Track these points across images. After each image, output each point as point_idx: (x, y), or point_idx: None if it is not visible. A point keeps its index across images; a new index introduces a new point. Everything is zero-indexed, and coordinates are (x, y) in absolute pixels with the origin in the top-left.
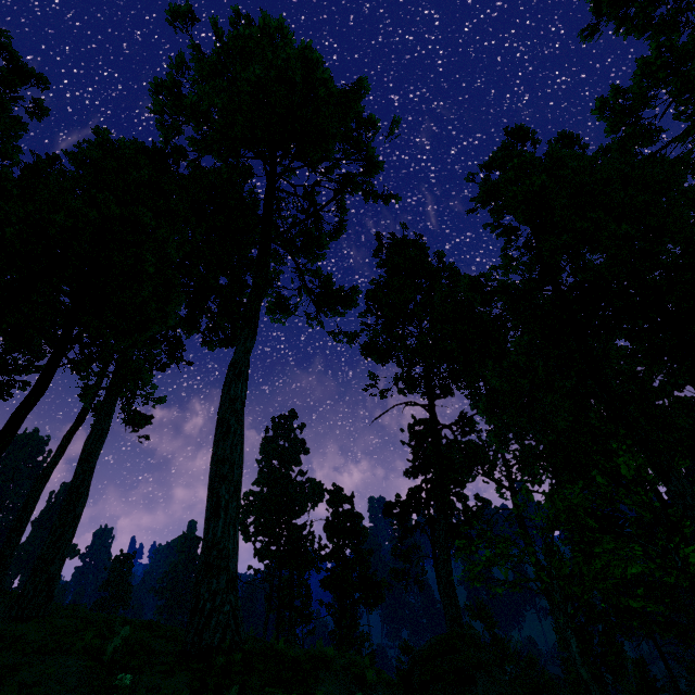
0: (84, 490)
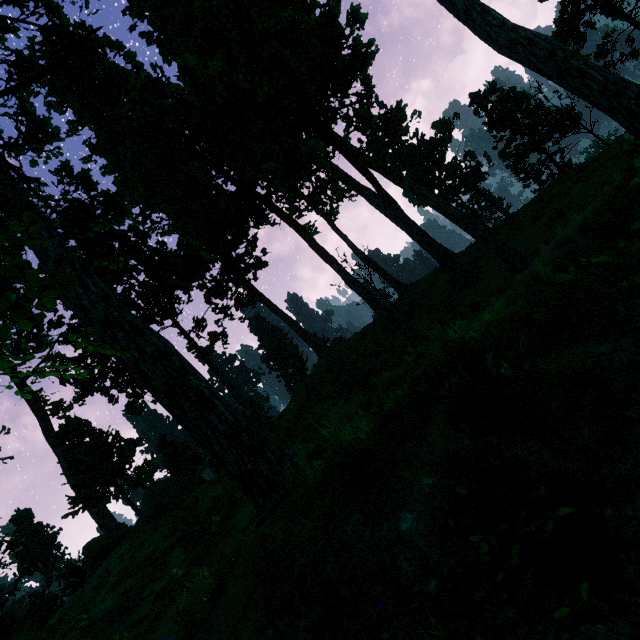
0: None
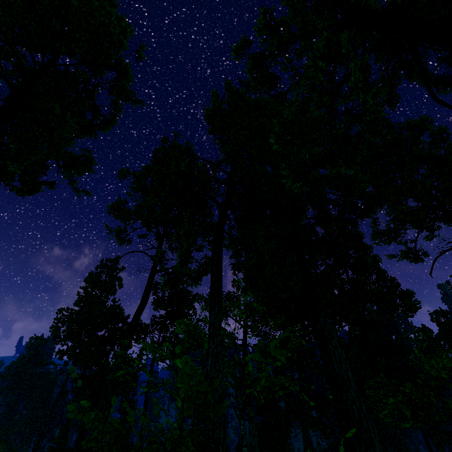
0: None
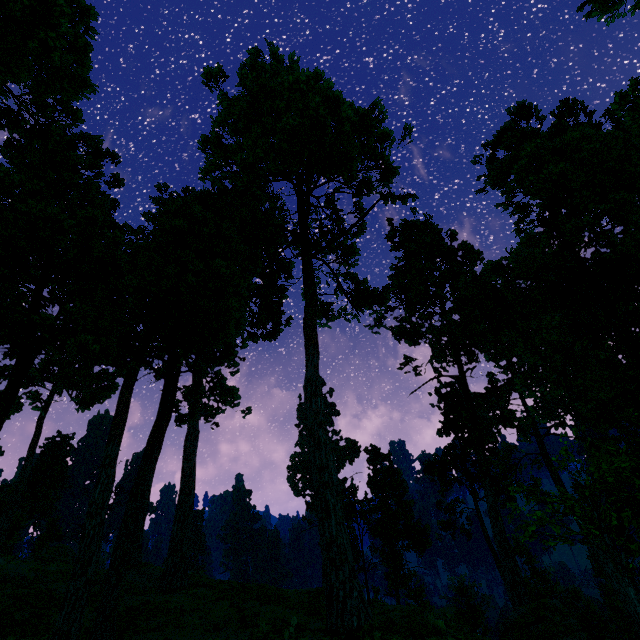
0: (192, 483)
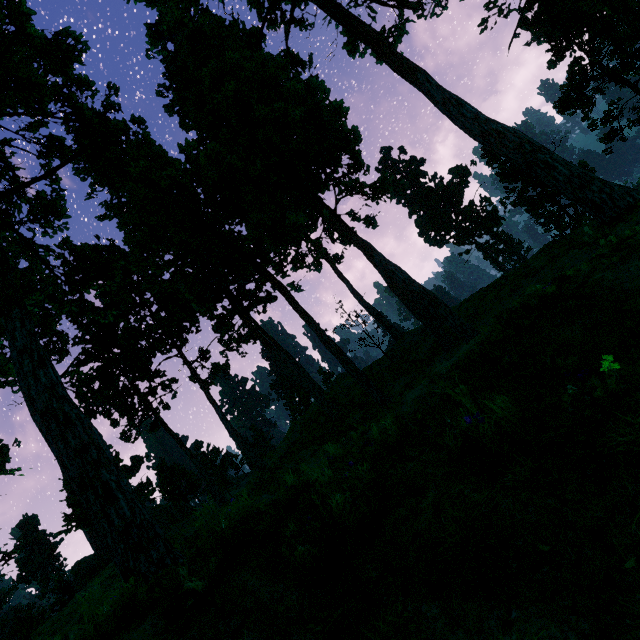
0: None
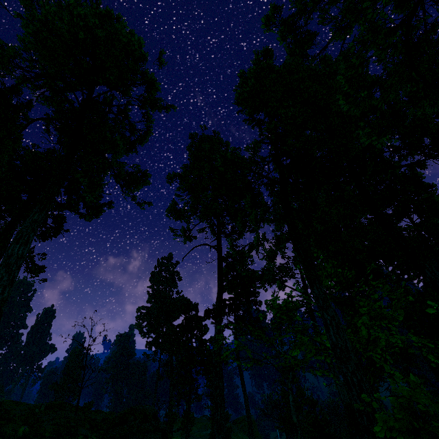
0: None
